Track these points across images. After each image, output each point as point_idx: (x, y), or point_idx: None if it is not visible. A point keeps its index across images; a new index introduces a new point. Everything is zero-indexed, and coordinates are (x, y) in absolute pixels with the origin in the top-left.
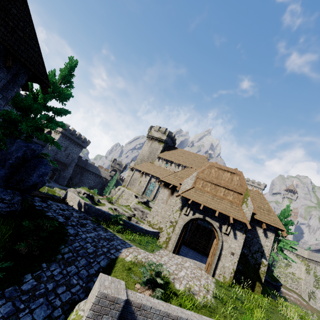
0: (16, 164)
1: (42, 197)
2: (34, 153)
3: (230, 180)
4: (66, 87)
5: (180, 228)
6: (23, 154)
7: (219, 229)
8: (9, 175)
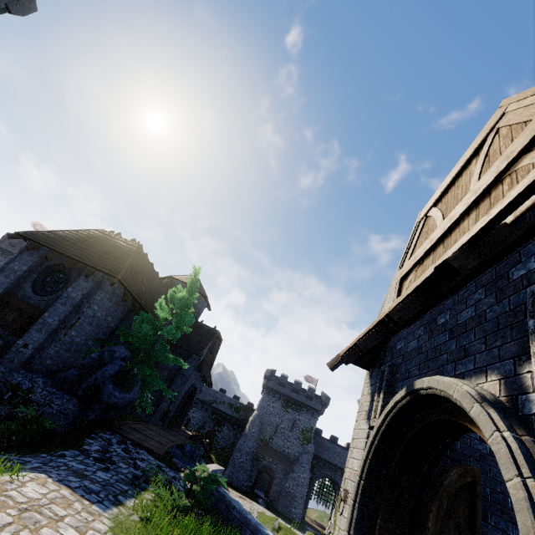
0: (89, 366)
1: (144, 447)
2: (114, 355)
3: (480, 170)
4: (190, 294)
5: (348, 509)
6: (100, 355)
7: (481, 407)
8: (77, 379)
